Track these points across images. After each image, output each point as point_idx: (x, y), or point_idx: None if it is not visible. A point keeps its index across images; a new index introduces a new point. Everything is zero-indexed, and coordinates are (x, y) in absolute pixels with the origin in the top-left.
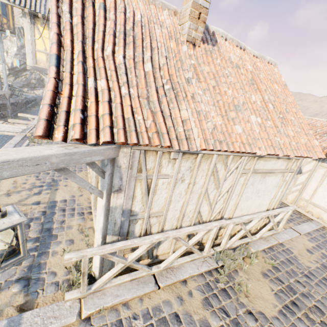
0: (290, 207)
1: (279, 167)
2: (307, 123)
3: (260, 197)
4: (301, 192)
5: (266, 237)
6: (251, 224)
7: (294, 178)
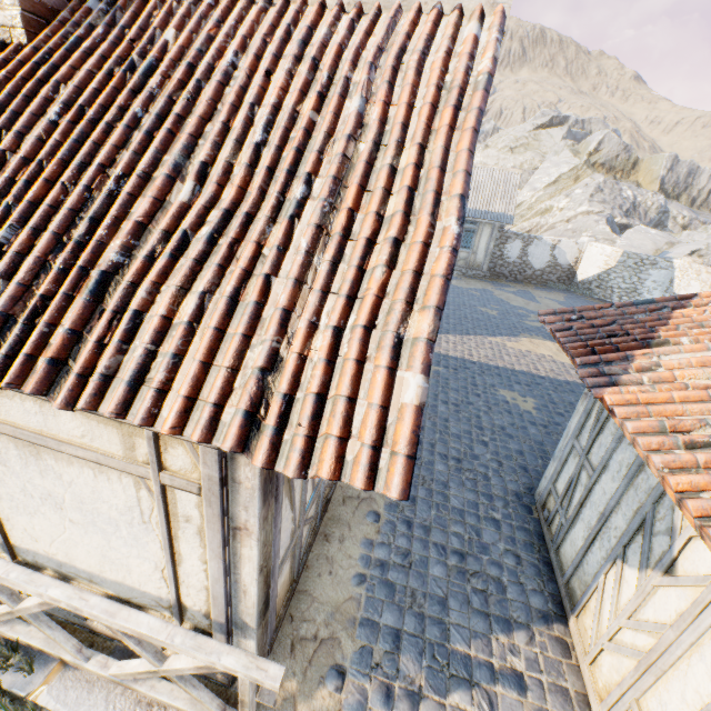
0: (233, 658)
1: (85, 438)
2: (442, 271)
3: (91, 532)
4: (640, 678)
5: (166, 706)
6: (31, 599)
7: (639, 579)
